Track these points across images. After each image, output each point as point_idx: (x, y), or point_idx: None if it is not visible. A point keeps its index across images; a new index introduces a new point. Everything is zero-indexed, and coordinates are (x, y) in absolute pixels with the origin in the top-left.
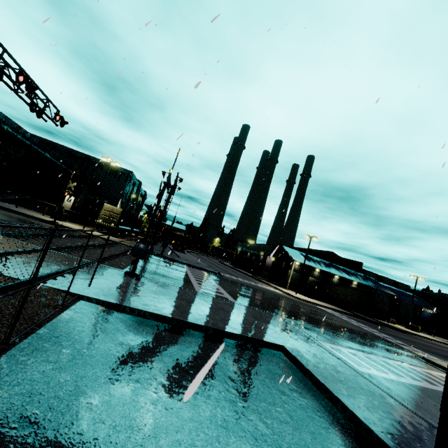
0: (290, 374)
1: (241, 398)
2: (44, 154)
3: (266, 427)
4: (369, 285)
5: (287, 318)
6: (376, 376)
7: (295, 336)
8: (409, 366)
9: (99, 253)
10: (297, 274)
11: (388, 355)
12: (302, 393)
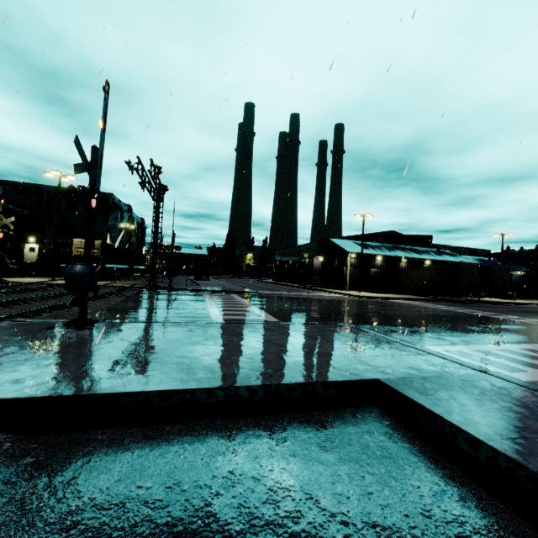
0: (412, 441)
1: None
2: None
3: None
4: (445, 259)
5: (361, 324)
6: None
7: (388, 351)
8: None
9: (48, 304)
10: (356, 269)
11: (521, 339)
12: (468, 499)
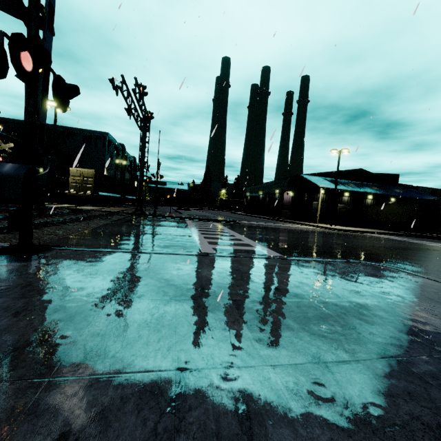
0: None
1: None
2: None
3: None
4: (414, 197)
5: (377, 262)
6: None
7: None
8: None
9: None
10: (324, 204)
11: None
12: None
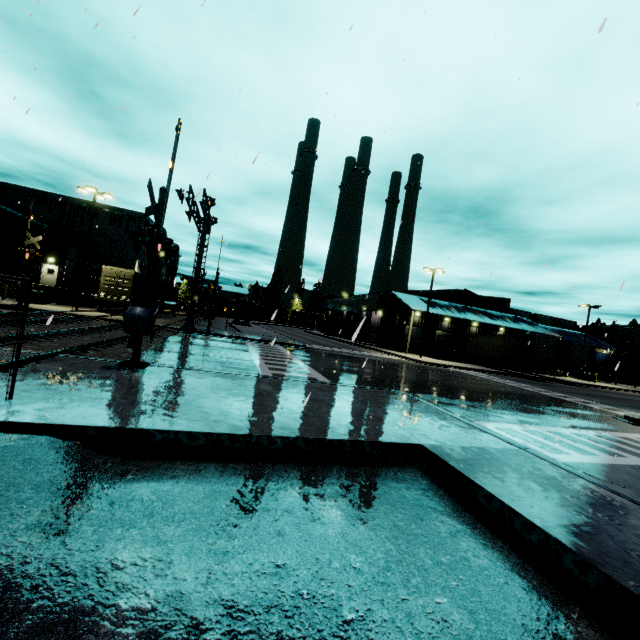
0: (443, 497)
1: (351, 597)
2: None
3: None
4: (522, 328)
5: (415, 393)
6: (585, 464)
7: (436, 422)
8: (616, 435)
9: (86, 340)
10: (419, 329)
11: (579, 424)
12: (476, 537)
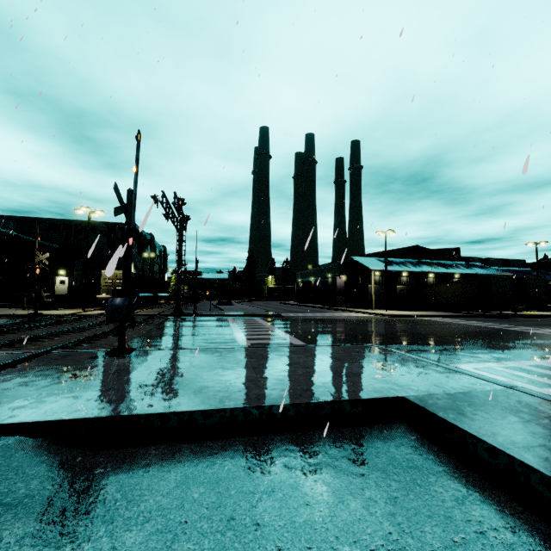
0: (437, 453)
1: None
2: (6, 232)
3: None
4: (476, 272)
5: (387, 344)
6: None
7: (413, 370)
8: None
9: (85, 335)
10: (381, 286)
11: None
12: (488, 502)
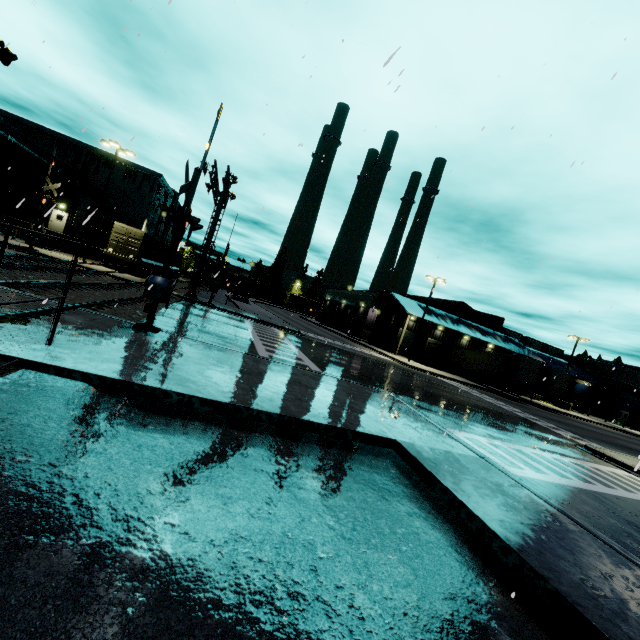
0: (407, 485)
1: (324, 543)
2: (5, 136)
3: (369, 602)
4: (510, 349)
5: (398, 394)
6: (535, 480)
7: (413, 423)
8: (571, 460)
9: (98, 295)
10: (412, 333)
11: (541, 446)
12: (428, 519)
